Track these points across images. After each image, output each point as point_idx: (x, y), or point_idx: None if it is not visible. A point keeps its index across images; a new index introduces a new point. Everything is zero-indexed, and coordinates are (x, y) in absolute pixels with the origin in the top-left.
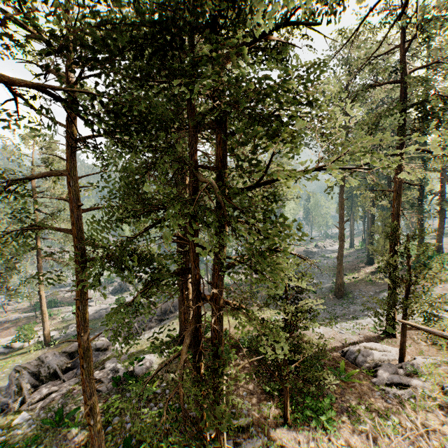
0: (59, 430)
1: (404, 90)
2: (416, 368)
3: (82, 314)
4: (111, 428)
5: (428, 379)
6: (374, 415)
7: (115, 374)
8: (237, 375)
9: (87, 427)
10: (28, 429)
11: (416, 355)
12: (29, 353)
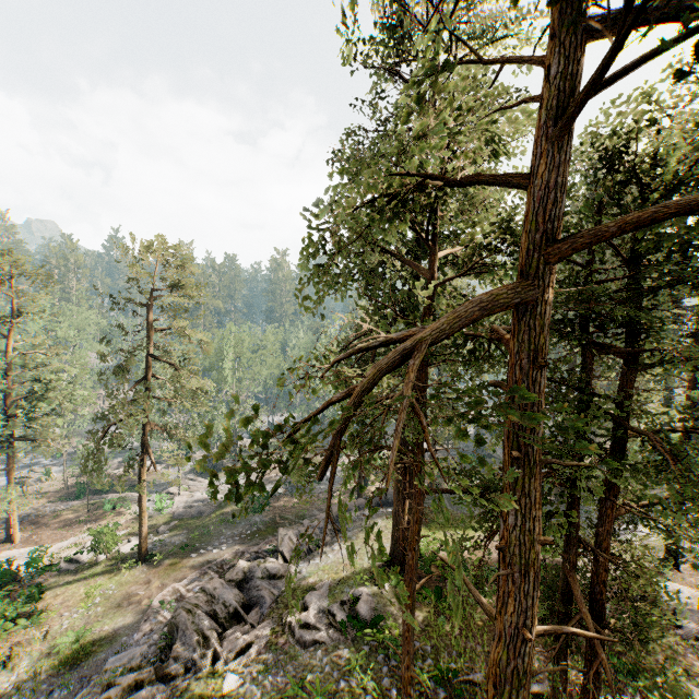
0: (300, 698)
1: None
2: None
3: (417, 556)
4: (372, 697)
5: None
6: (698, 680)
7: (327, 617)
8: None
9: (336, 695)
10: (254, 697)
11: None
12: (117, 573)
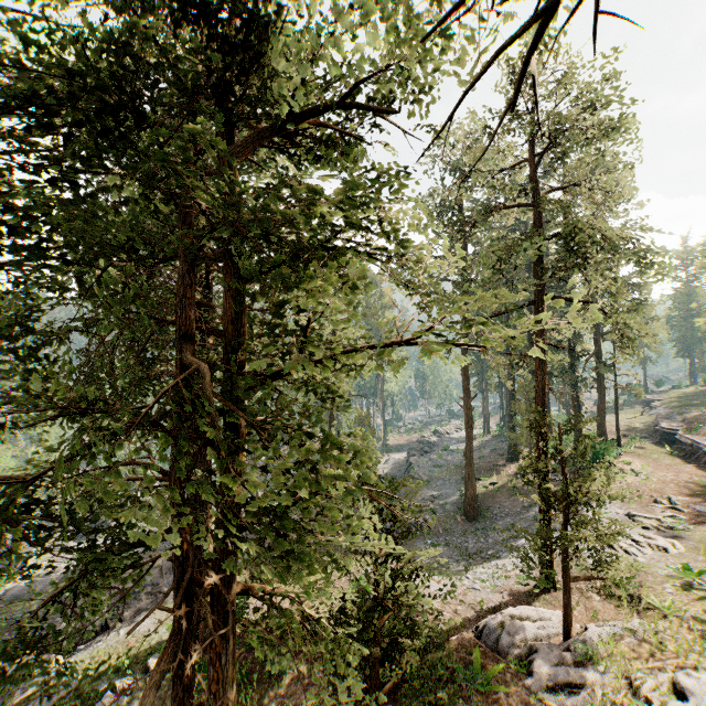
0: None
1: (536, 215)
2: (589, 647)
3: None
4: None
5: (608, 667)
6: None
7: None
8: (293, 705)
9: None
10: None
11: (588, 622)
12: None
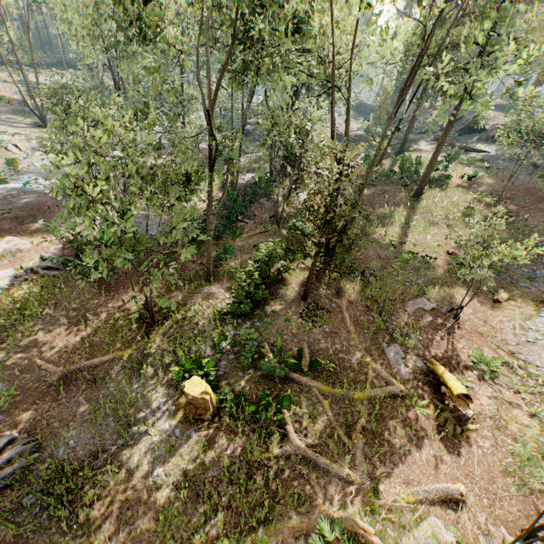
0: None
1: None
2: None
3: None
4: None
5: None
6: None
7: None
8: None
9: None
10: None
11: None
12: None
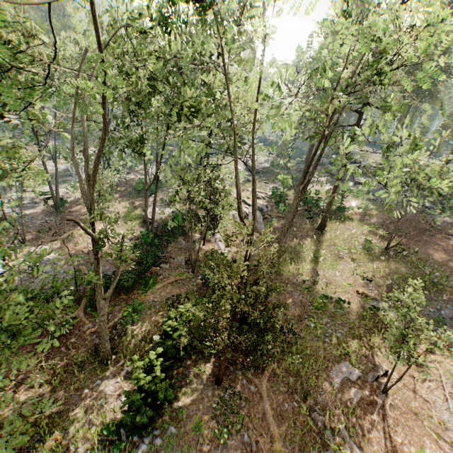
0: None
1: None
2: None
3: None
4: None
5: None
6: None
7: None
8: None
9: None
10: None
11: None
12: None
